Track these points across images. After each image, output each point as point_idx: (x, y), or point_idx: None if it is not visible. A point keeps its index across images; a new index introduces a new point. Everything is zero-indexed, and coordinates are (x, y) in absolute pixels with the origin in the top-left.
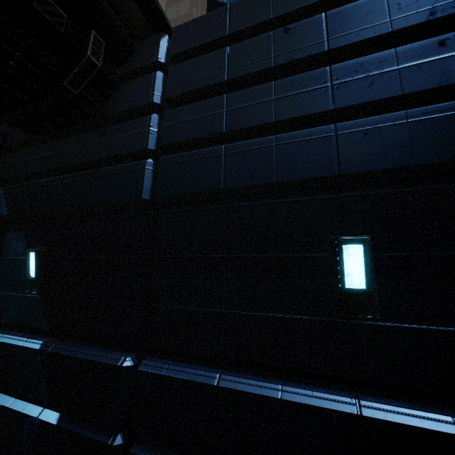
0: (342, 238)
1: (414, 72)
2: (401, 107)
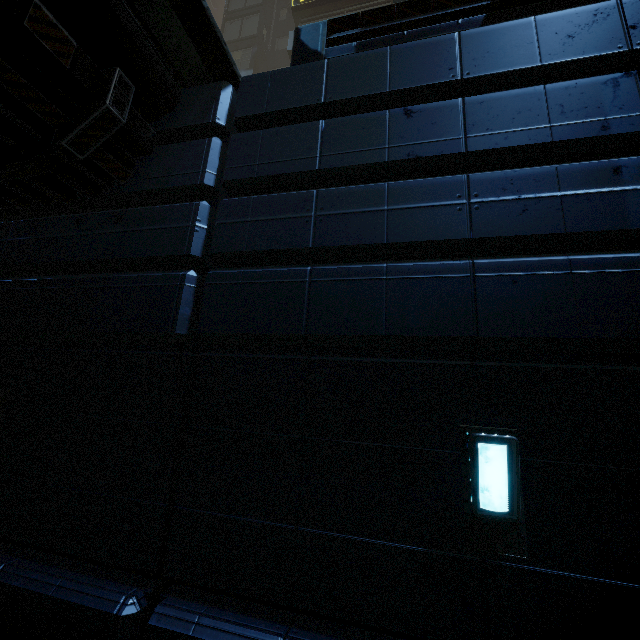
0: (479, 435)
1: (582, 205)
2: (561, 248)
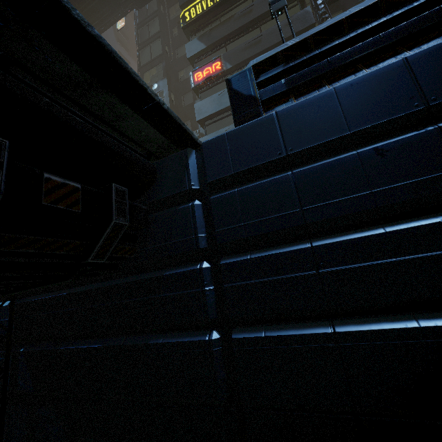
0: None
1: None
2: None
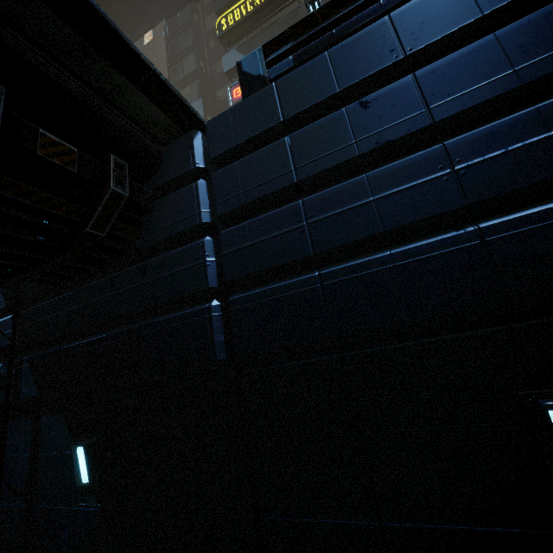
0: (548, 404)
1: None
2: None
